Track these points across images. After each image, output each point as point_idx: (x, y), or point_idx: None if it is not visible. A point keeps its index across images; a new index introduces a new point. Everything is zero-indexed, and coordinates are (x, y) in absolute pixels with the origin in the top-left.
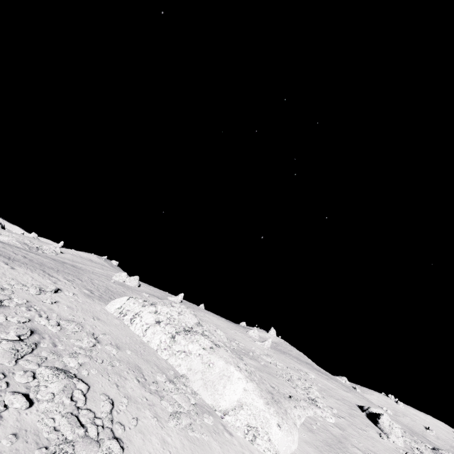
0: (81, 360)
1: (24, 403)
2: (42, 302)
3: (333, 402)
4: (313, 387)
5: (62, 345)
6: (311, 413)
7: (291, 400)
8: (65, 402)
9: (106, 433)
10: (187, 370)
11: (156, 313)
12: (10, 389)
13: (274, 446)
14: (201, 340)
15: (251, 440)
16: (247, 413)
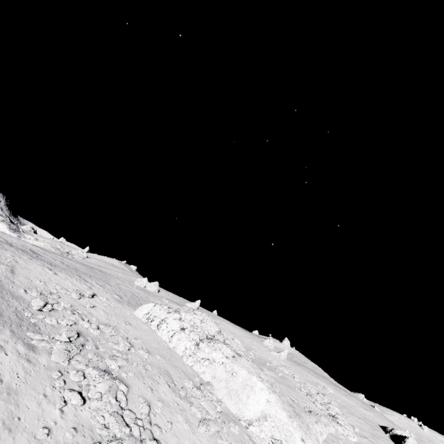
0: (120, 363)
1: (79, 401)
2: (83, 306)
3: (354, 420)
4: (332, 403)
5: (103, 348)
6: (332, 430)
7: (311, 415)
8: (112, 402)
9: (147, 433)
10: (211, 378)
11: (180, 320)
12: (67, 386)
13: None
14: (224, 349)
15: None
16: (271, 425)
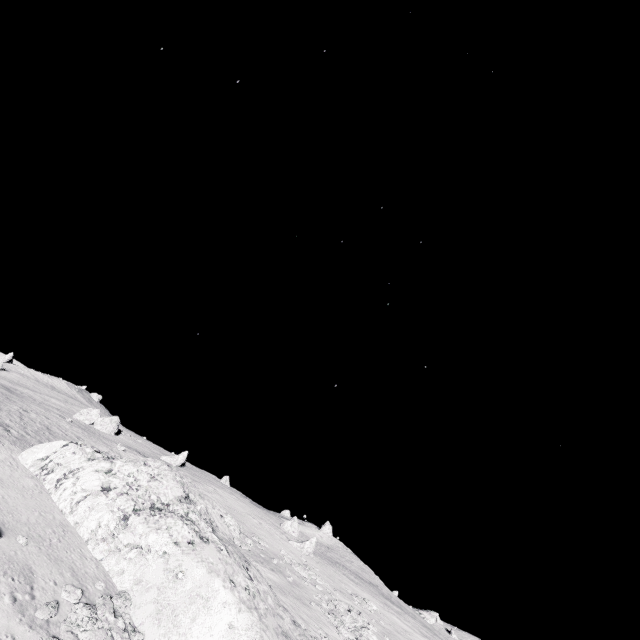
0: None
1: None
2: None
3: None
4: (370, 627)
5: None
6: None
7: None
8: None
9: None
10: (133, 583)
11: (108, 474)
12: None
13: None
14: (176, 528)
15: None
16: None
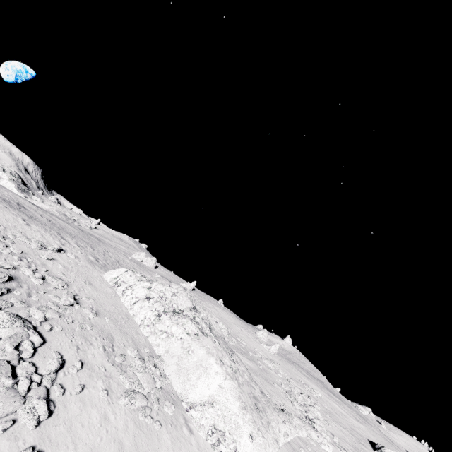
0: (49, 315)
1: None
2: (39, 257)
3: (336, 429)
4: (316, 406)
5: (36, 297)
6: (303, 433)
7: (281, 413)
8: (7, 349)
9: (39, 391)
10: (164, 352)
11: (149, 289)
12: None
13: None
14: (188, 325)
15: (213, 444)
16: (216, 413)
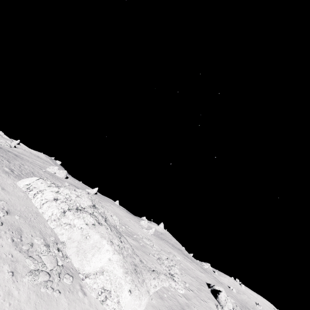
0: None
1: None
2: None
3: (188, 278)
4: (176, 266)
5: None
6: (166, 284)
7: (153, 273)
8: None
9: None
10: (67, 239)
11: (57, 193)
12: None
13: (121, 307)
14: (87, 218)
15: (102, 300)
16: (105, 278)
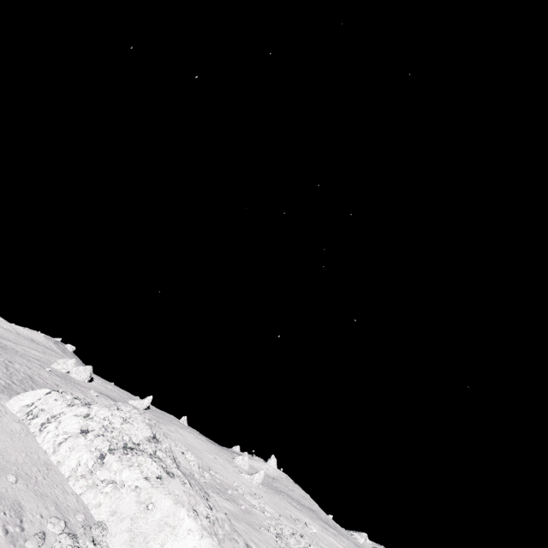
0: None
1: None
2: None
3: None
4: (311, 547)
5: None
6: None
7: None
8: None
9: None
10: (109, 514)
11: (86, 418)
12: None
13: None
14: (146, 465)
15: None
16: None
